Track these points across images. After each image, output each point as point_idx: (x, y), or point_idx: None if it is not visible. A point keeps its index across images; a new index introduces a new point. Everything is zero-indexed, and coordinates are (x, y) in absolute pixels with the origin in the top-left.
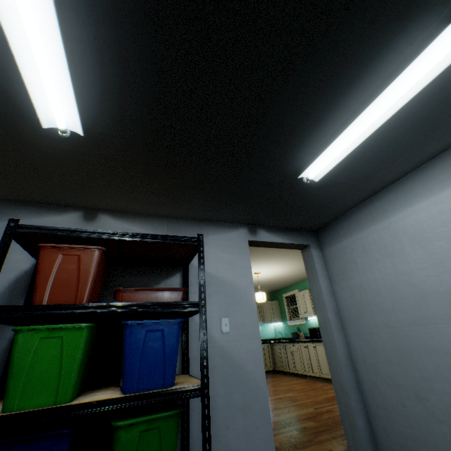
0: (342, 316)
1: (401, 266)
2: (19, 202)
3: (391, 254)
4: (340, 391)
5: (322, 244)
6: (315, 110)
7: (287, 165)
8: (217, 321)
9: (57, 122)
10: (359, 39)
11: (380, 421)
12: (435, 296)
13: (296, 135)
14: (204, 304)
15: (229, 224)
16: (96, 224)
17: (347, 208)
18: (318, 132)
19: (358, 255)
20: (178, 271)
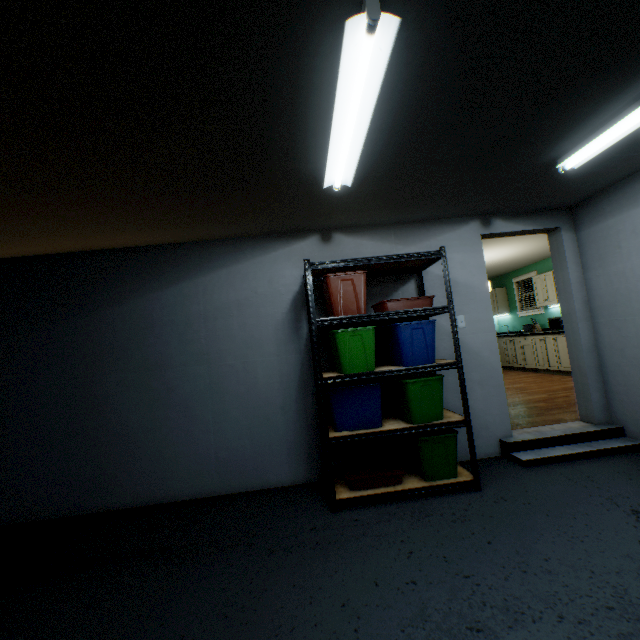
0: (592, 305)
1: None
2: (271, 235)
3: None
4: (578, 374)
5: (577, 225)
6: (579, 112)
7: (539, 159)
8: None
9: (336, 185)
10: (636, 55)
11: (617, 395)
12: None
13: (553, 135)
14: (452, 308)
15: (457, 220)
16: (332, 244)
17: (619, 178)
18: (582, 126)
19: (625, 238)
20: (411, 278)
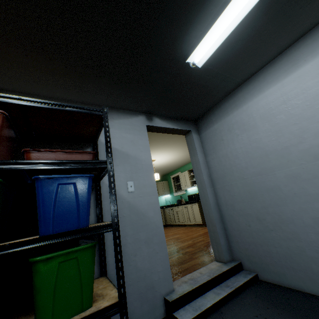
0: (212, 177)
1: (253, 136)
2: None
3: (247, 129)
4: (210, 224)
5: (200, 130)
6: None
7: (178, 49)
8: (124, 184)
9: None
10: None
11: (234, 238)
12: (274, 153)
13: (186, 12)
14: (111, 163)
15: (130, 112)
16: None
17: (218, 99)
18: (205, 11)
19: (225, 134)
20: (89, 147)
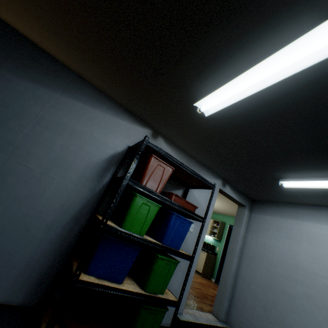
0: (243, 251)
1: (294, 247)
2: (126, 110)
3: (292, 239)
4: (223, 285)
5: (252, 210)
6: (318, 165)
7: (277, 173)
8: None
9: (203, 108)
10: None
11: (236, 307)
12: (304, 271)
13: (297, 167)
14: (205, 220)
15: (215, 174)
16: (156, 141)
17: (281, 201)
18: (309, 172)
19: (272, 228)
20: (182, 188)
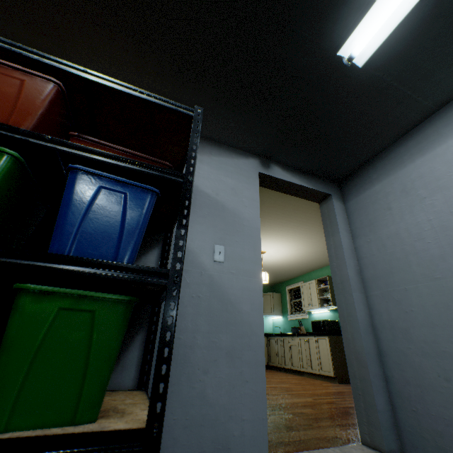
0: (365, 275)
1: None
2: None
3: (445, 187)
4: (356, 363)
5: (346, 196)
6: None
7: (325, 35)
8: (209, 247)
9: None
10: None
11: (408, 402)
12: None
13: None
14: (192, 179)
15: (238, 151)
16: None
17: (385, 142)
18: None
19: (395, 198)
20: None
